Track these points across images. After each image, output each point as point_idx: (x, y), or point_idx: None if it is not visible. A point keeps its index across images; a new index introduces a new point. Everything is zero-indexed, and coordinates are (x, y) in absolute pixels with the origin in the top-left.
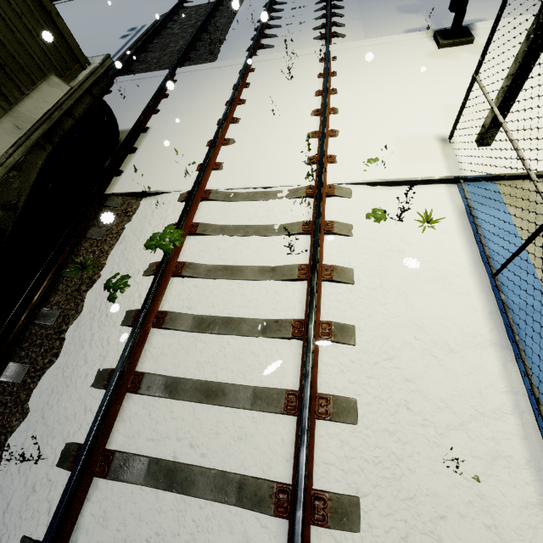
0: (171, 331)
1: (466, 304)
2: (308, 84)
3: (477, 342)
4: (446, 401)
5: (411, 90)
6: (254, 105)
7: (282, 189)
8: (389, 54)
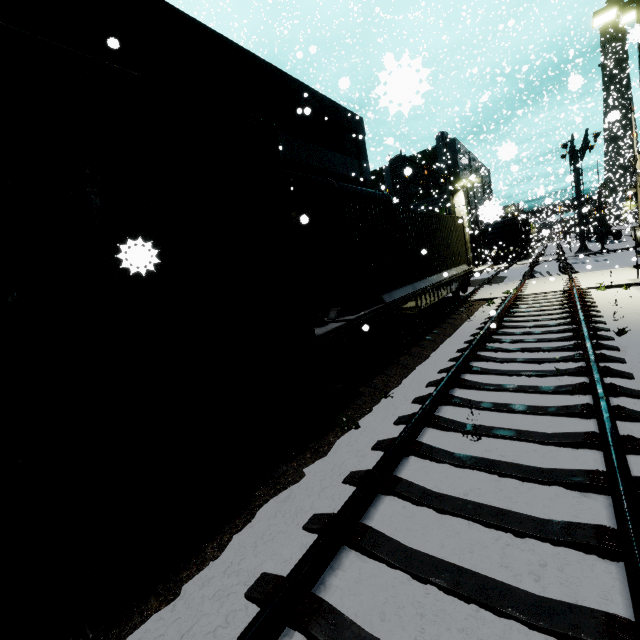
0: (518, 305)
1: None
2: (560, 280)
3: None
4: (630, 301)
5: (619, 275)
6: (532, 285)
7: (555, 291)
8: (606, 272)
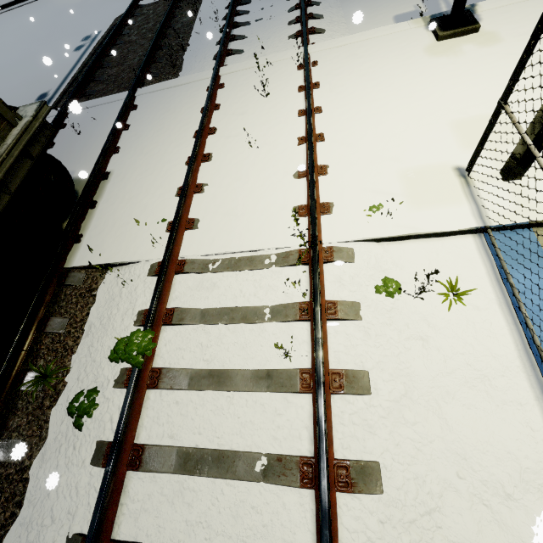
0: (151, 473)
1: (518, 419)
2: (287, 101)
3: (541, 482)
4: None
5: (412, 102)
6: (228, 134)
7: (270, 253)
8: (378, 54)
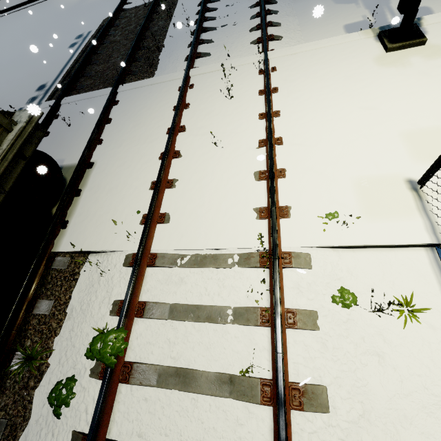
0: None
1: None
2: (249, 104)
3: None
4: None
5: (363, 111)
6: (196, 133)
7: (233, 252)
8: (331, 62)
